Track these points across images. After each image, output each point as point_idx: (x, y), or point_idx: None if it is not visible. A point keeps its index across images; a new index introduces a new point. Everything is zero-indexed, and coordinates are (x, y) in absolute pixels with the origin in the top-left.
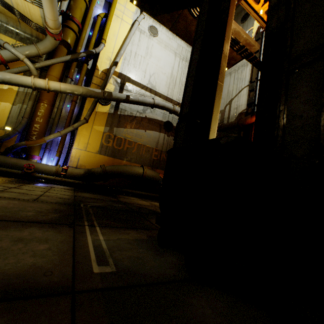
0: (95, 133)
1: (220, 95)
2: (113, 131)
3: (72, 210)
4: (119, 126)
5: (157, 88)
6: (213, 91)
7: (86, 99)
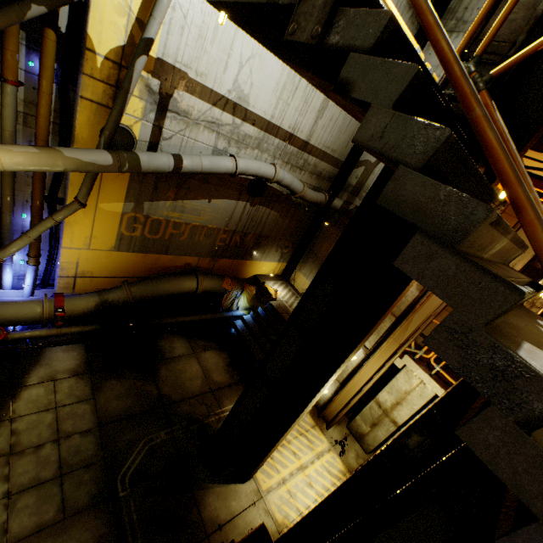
0: (105, 217)
1: (323, 392)
2: (142, 209)
3: (115, 532)
4: (156, 197)
5: (251, 101)
6: (316, 388)
7: (73, 146)
